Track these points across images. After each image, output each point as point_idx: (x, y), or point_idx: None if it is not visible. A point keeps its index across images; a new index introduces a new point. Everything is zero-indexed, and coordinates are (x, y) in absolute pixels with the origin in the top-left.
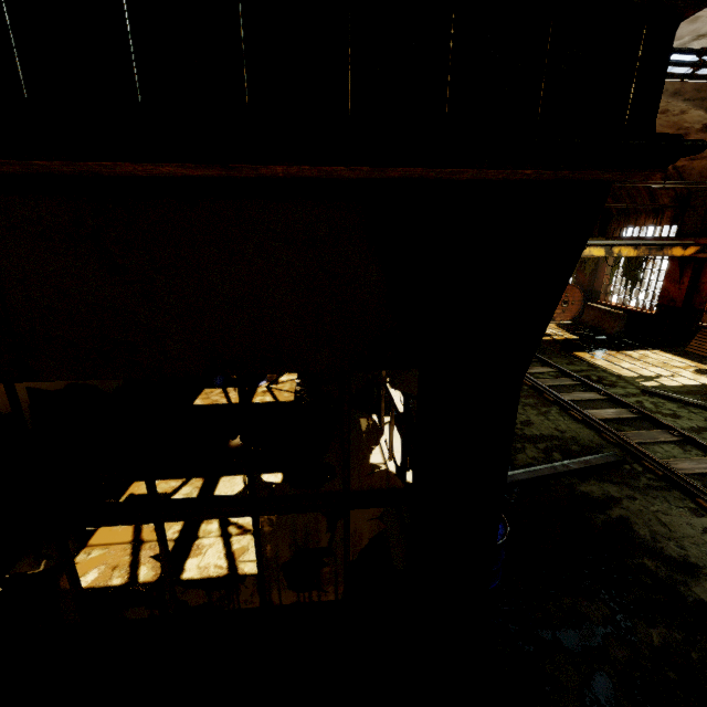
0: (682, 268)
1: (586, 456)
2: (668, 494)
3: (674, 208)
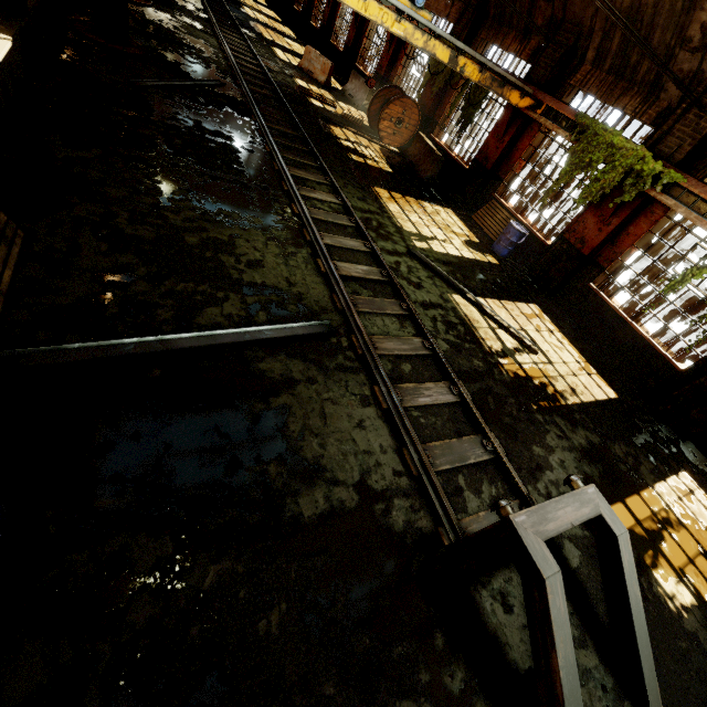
0: (510, 124)
1: (297, 322)
2: (354, 378)
3: (541, 37)
